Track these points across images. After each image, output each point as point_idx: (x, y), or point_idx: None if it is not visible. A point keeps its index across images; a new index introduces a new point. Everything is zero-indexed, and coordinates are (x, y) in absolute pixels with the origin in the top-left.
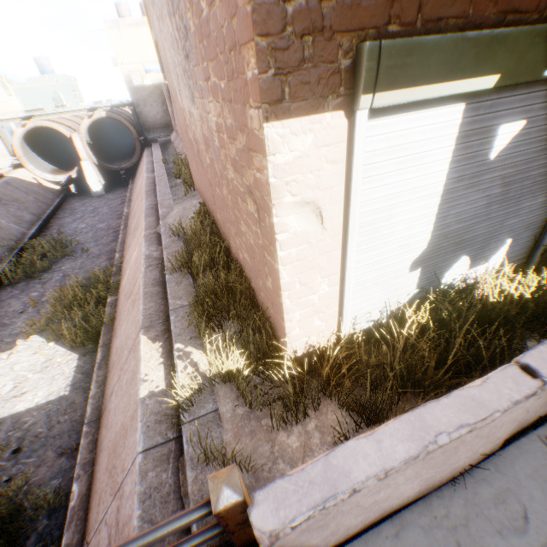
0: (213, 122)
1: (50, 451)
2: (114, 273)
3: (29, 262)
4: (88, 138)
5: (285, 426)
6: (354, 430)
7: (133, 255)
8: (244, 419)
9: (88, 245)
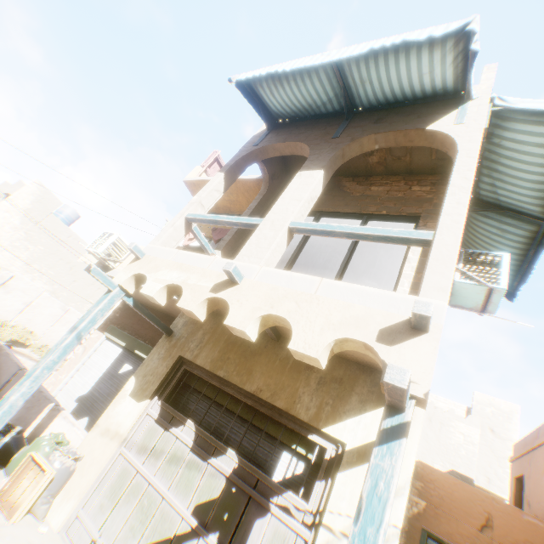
0: None
1: None
2: None
3: None
4: None
5: None
6: None
7: None
8: None
9: None
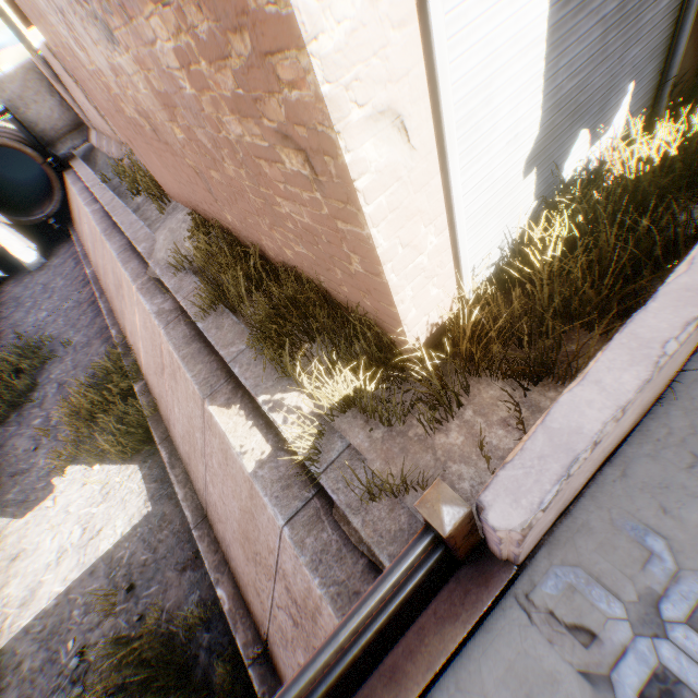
0: (168, 55)
1: (169, 572)
2: (122, 355)
3: (4, 388)
4: None
5: (439, 428)
6: (519, 397)
7: (137, 322)
8: (387, 440)
9: (67, 336)
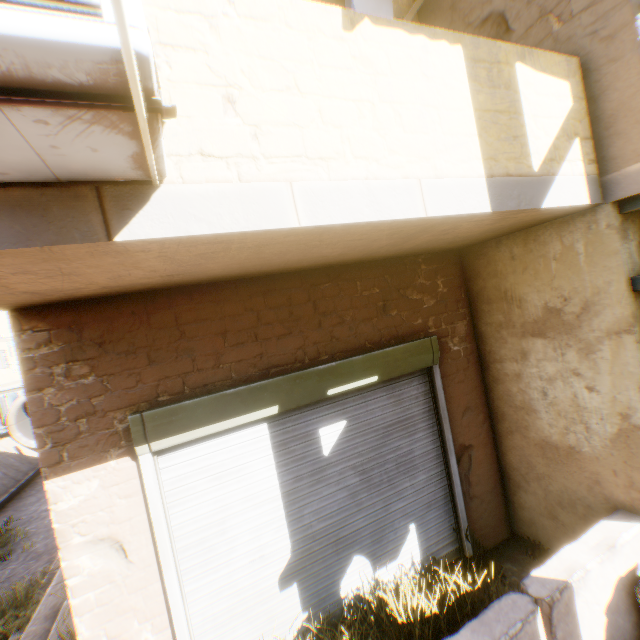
0: None
1: None
2: (42, 585)
3: None
4: None
5: None
6: None
7: None
8: None
9: (36, 538)
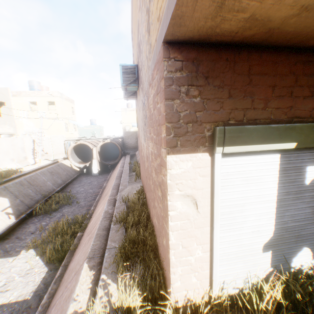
0: (150, 150)
1: None
2: (87, 218)
3: (49, 205)
4: (99, 149)
5: None
6: None
7: (99, 210)
8: None
9: (80, 200)
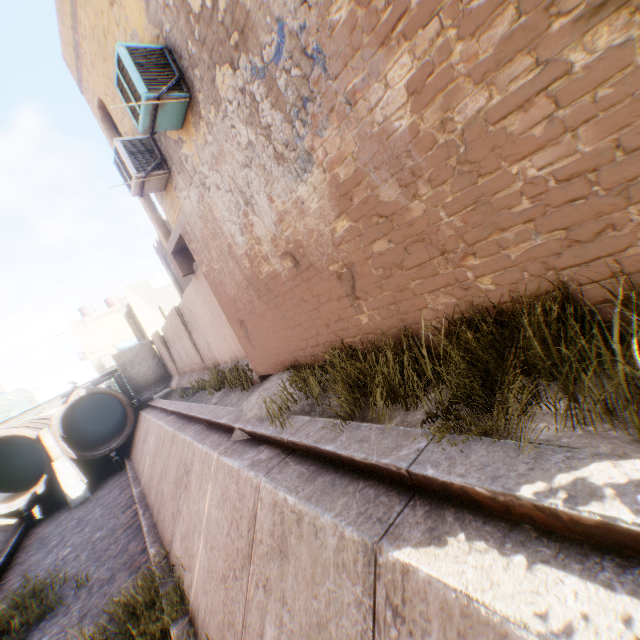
0: (395, 98)
1: None
2: (158, 579)
3: None
4: (61, 430)
5: None
6: None
7: (204, 505)
8: None
9: (84, 573)
